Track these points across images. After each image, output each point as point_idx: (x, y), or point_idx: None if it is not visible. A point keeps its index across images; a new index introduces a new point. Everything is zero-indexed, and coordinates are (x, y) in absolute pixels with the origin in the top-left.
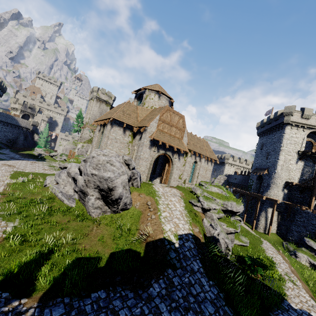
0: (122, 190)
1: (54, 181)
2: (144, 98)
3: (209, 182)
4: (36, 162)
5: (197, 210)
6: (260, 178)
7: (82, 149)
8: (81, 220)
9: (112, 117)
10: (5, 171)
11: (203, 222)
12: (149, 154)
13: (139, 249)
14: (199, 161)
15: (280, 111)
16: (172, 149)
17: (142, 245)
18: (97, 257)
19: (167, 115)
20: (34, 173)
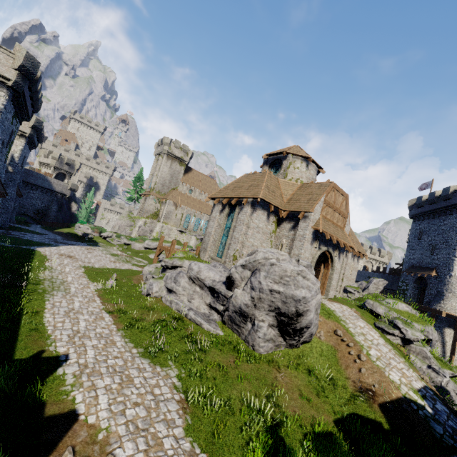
0: (313, 315)
1: (164, 288)
2: (287, 166)
3: (359, 288)
4: (92, 248)
5: (394, 340)
6: (420, 281)
7: (145, 228)
8: (249, 360)
9: (260, 196)
10: (73, 267)
11: (411, 361)
12: (310, 253)
13: (373, 414)
14: (345, 256)
15: (453, 187)
16: (333, 244)
17: (374, 407)
18: (327, 432)
19: (331, 195)
20: (108, 269)
